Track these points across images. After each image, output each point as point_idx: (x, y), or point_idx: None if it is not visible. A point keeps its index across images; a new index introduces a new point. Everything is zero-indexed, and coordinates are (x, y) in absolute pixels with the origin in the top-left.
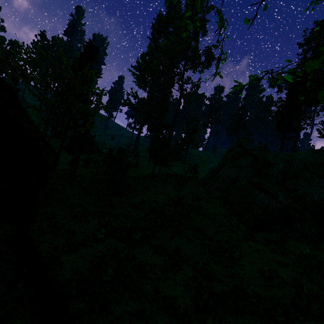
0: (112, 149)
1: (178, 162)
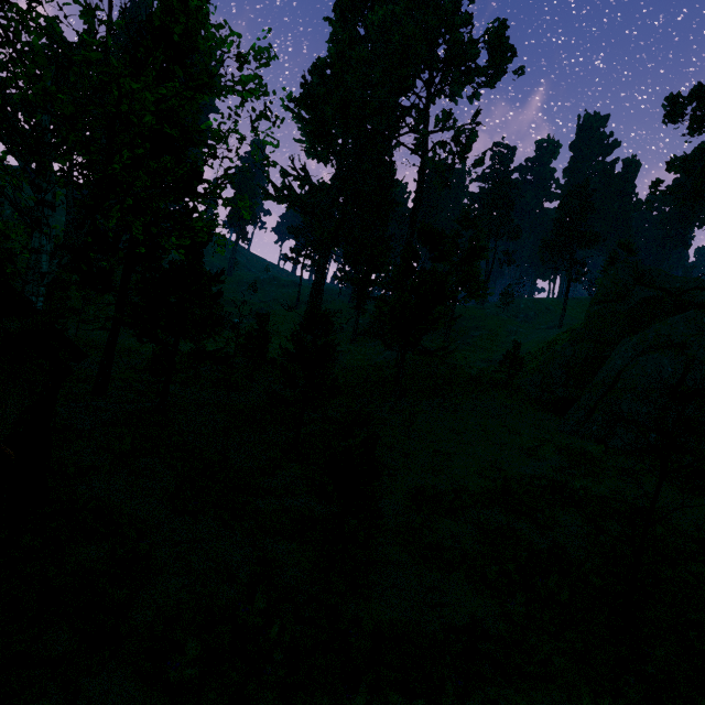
0: (264, 314)
1: (431, 339)
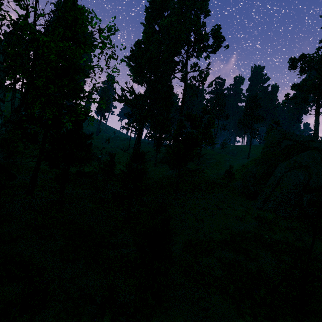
0: (113, 153)
1: (191, 164)
